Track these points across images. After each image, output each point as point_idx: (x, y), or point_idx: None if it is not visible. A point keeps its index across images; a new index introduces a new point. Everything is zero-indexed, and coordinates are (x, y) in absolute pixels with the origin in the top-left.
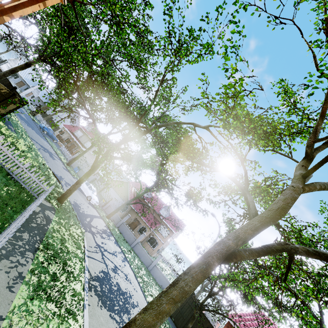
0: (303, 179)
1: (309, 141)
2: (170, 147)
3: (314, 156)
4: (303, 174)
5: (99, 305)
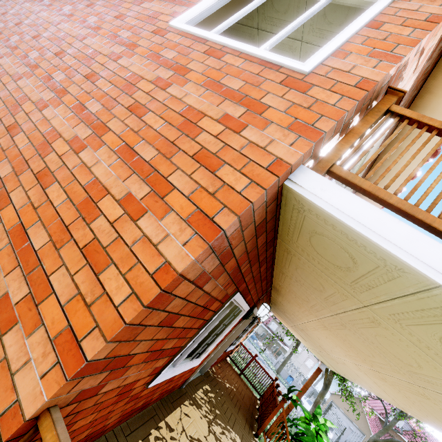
0: None
1: None
2: None
3: None
4: None
5: None
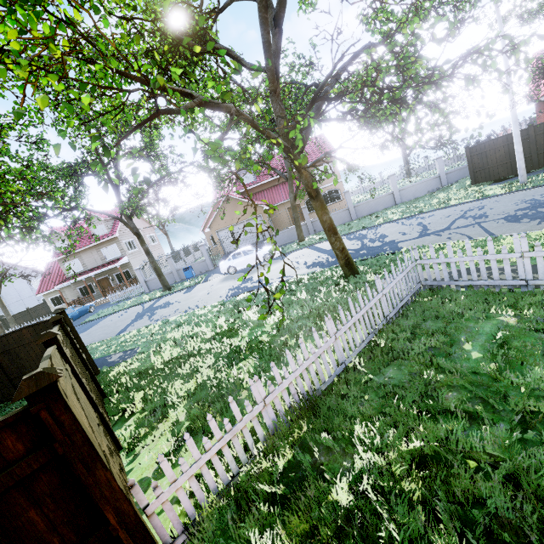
0: None
1: None
2: None
3: None
4: None
5: None
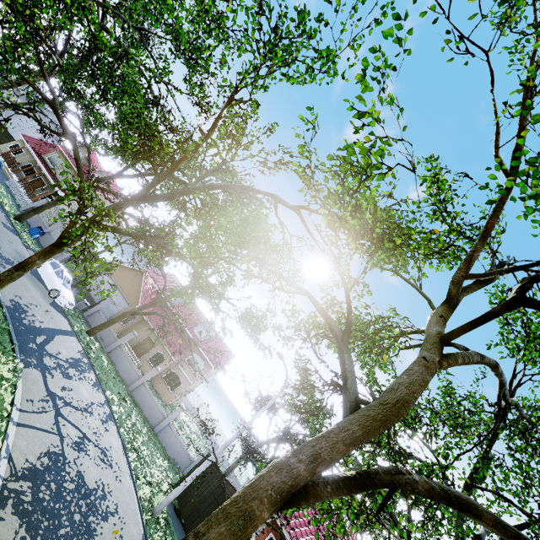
0: (441, 345)
1: (457, 274)
2: (226, 230)
3: (460, 301)
4: (442, 335)
5: (17, 538)
